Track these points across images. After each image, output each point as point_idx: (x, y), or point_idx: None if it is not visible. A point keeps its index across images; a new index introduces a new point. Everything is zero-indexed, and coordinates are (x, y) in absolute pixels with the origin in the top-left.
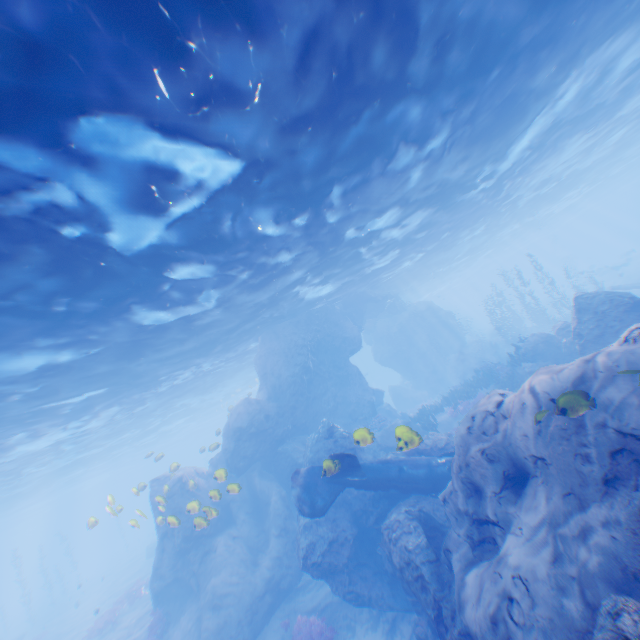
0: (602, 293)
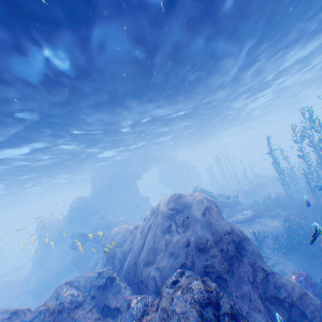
0: (200, 189)
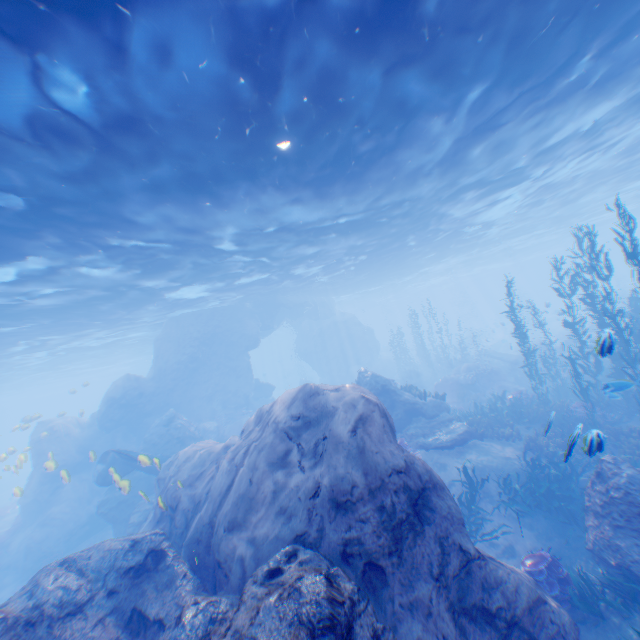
0: (369, 375)
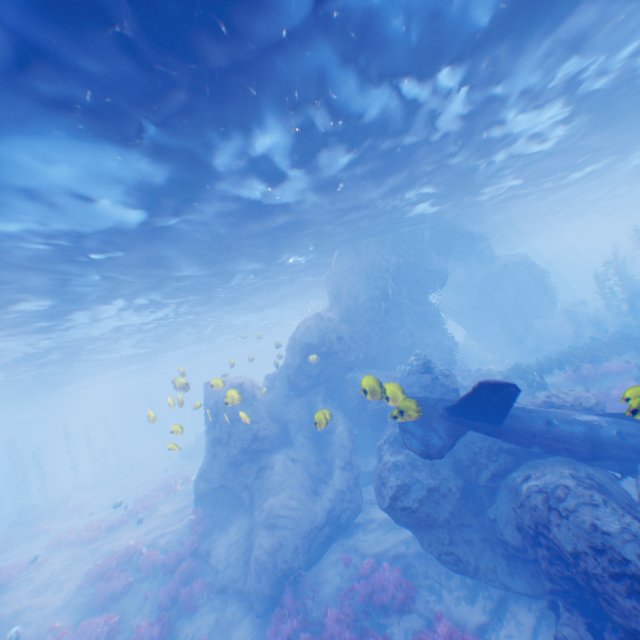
0: None
